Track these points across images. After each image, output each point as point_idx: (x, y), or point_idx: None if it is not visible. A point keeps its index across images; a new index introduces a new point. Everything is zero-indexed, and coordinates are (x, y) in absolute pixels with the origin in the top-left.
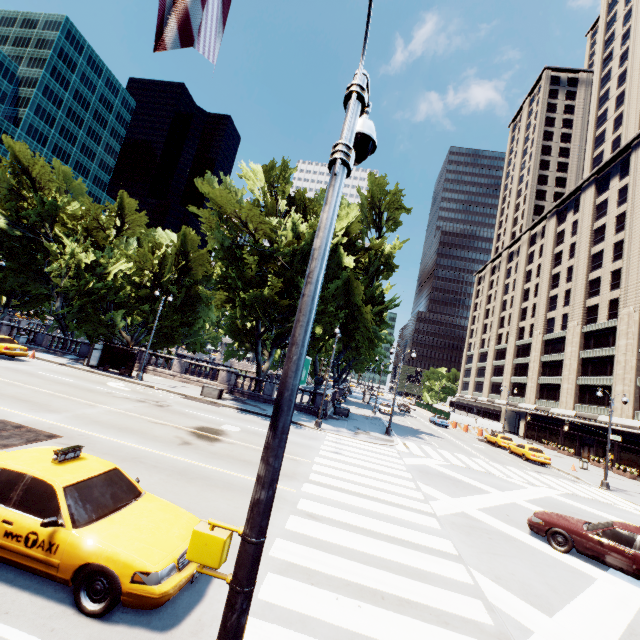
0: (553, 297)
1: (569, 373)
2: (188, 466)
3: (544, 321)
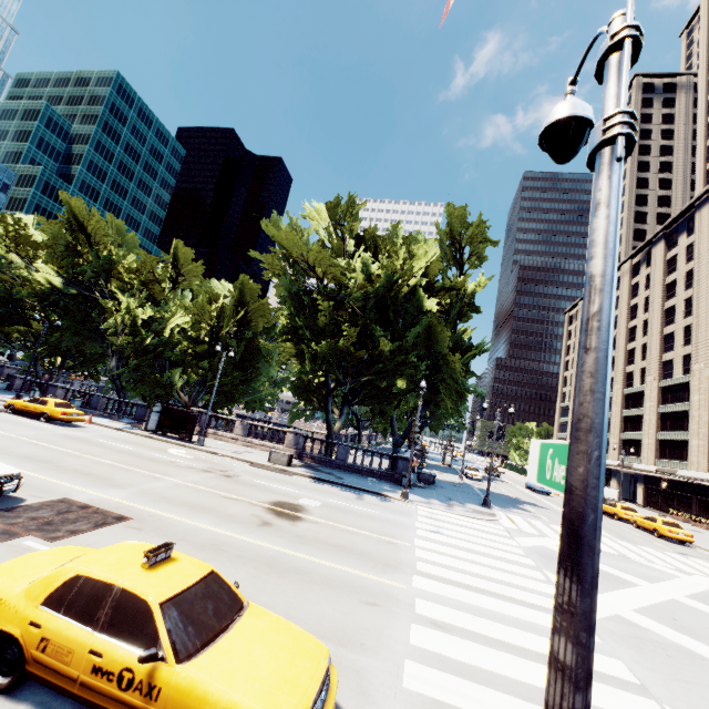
0: (668, 335)
1: (699, 426)
2: (275, 555)
3: (659, 364)
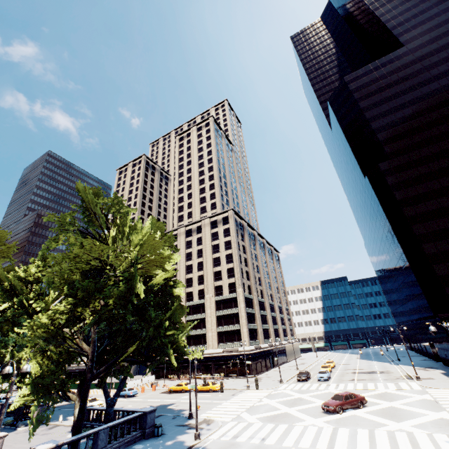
0: None
1: None
2: None
3: None
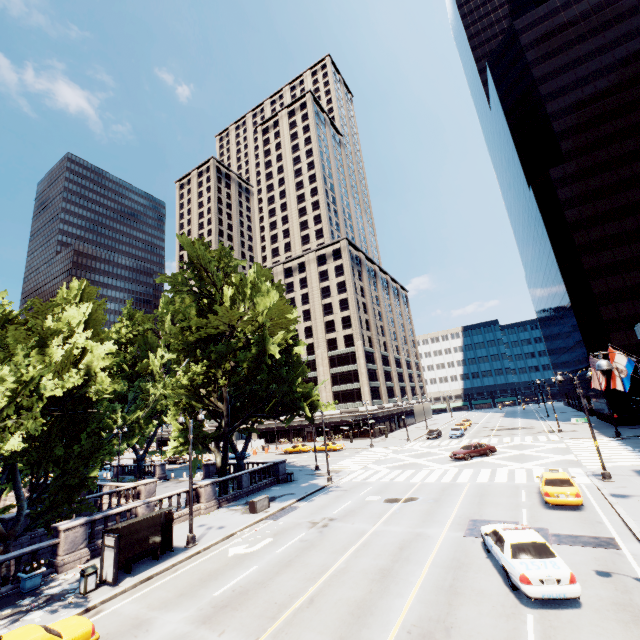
0: None
1: None
2: (470, 496)
3: None
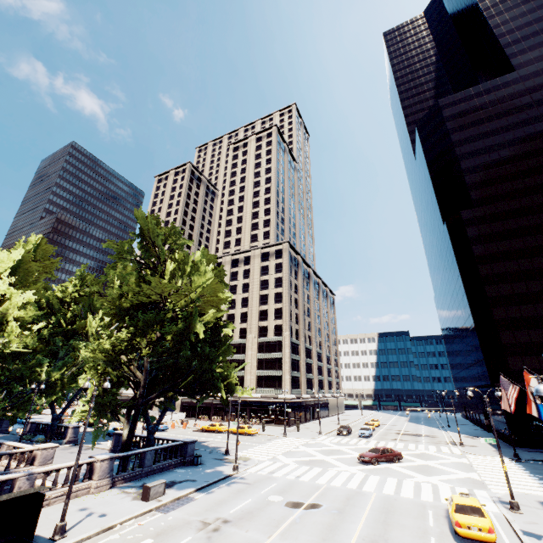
0: None
1: None
2: (375, 511)
3: None
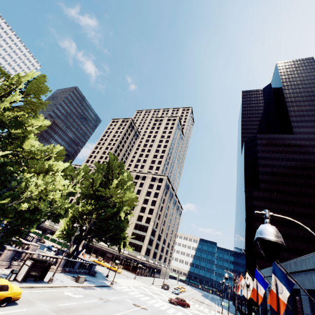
0: None
1: None
2: None
3: None
